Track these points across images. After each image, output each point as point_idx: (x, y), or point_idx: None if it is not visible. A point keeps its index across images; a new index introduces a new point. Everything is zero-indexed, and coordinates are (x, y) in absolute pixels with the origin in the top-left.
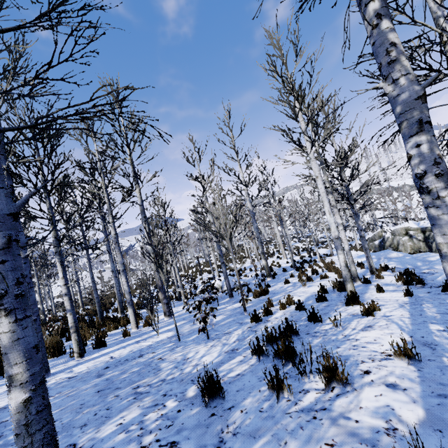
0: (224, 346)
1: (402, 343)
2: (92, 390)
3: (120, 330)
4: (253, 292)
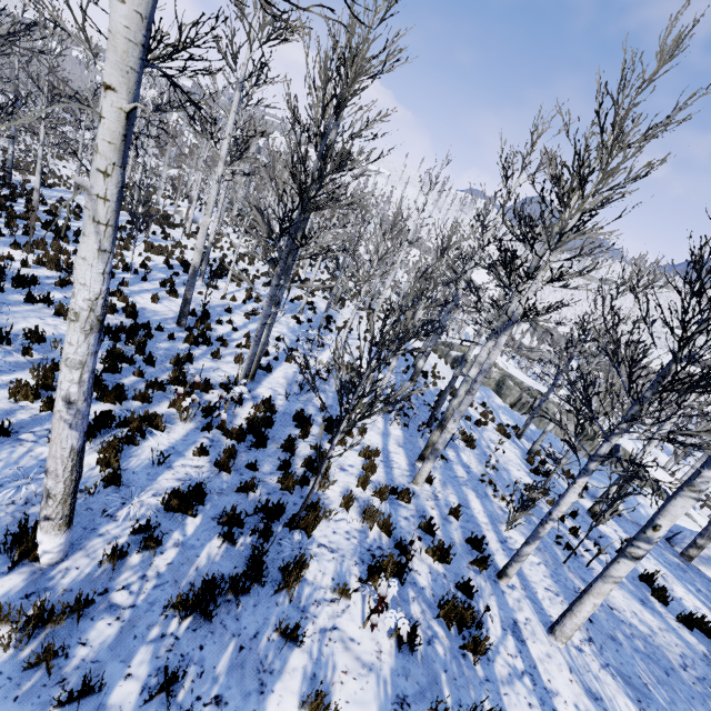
0: (624, 590)
1: (707, 610)
2: (658, 671)
3: (382, 474)
4: (471, 442)
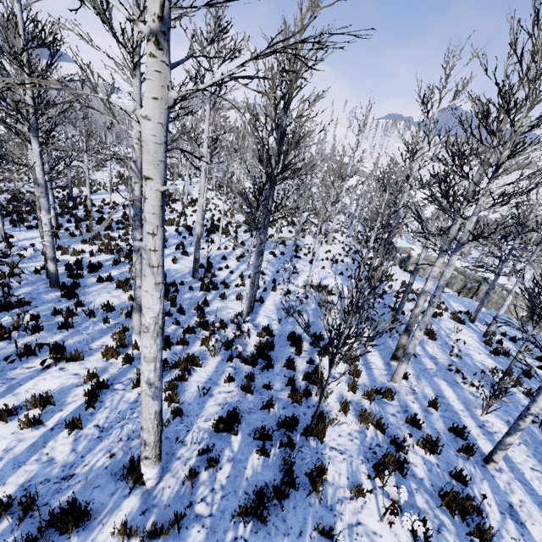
0: None
1: None
2: None
3: (365, 377)
4: (432, 335)
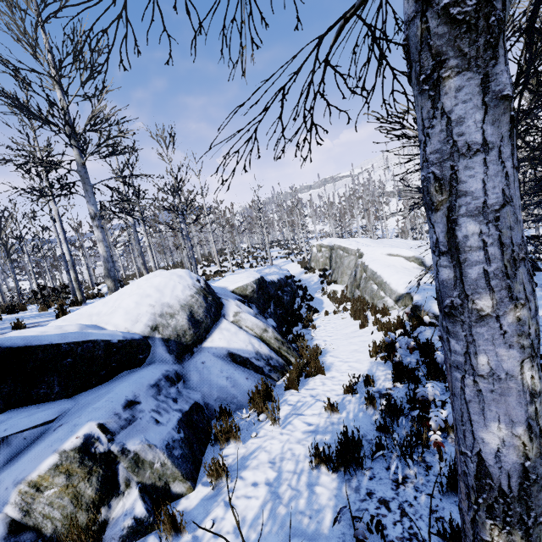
0: None
1: None
2: None
3: None
4: None
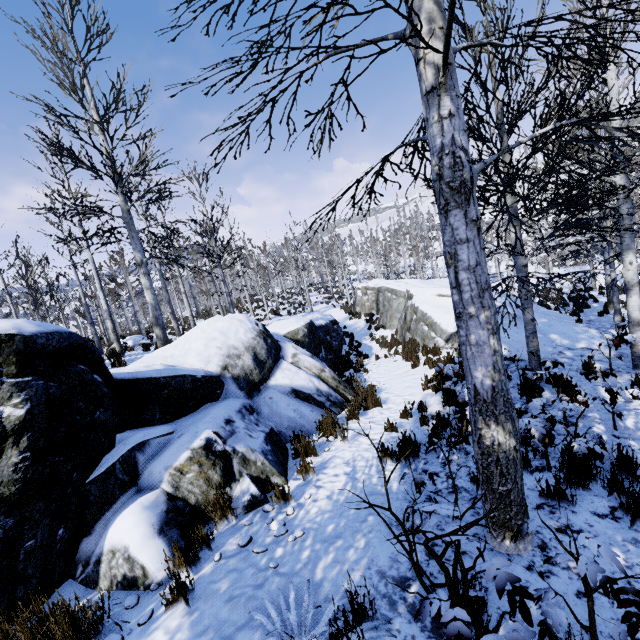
0: None
1: None
2: None
3: None
4: (107, 351)
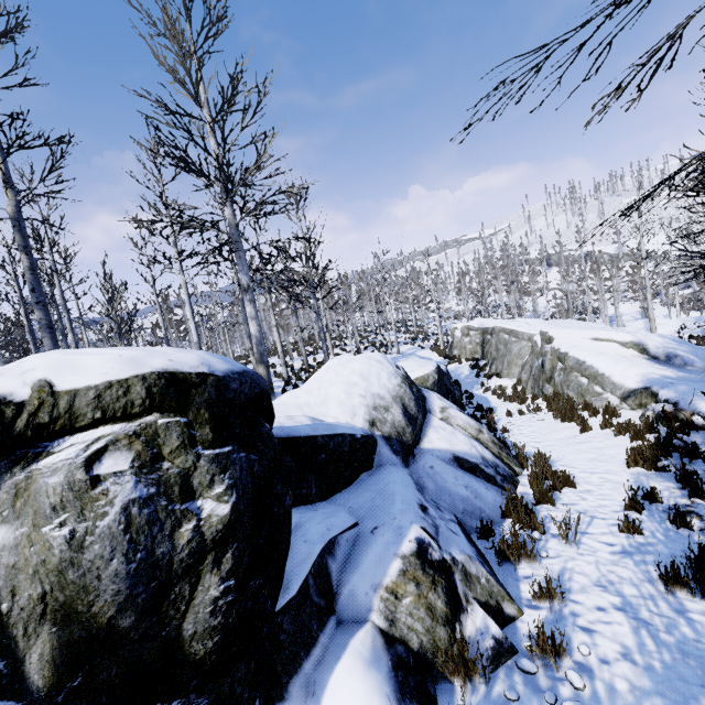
0: None
1: None
2: None
3: None
4: None
